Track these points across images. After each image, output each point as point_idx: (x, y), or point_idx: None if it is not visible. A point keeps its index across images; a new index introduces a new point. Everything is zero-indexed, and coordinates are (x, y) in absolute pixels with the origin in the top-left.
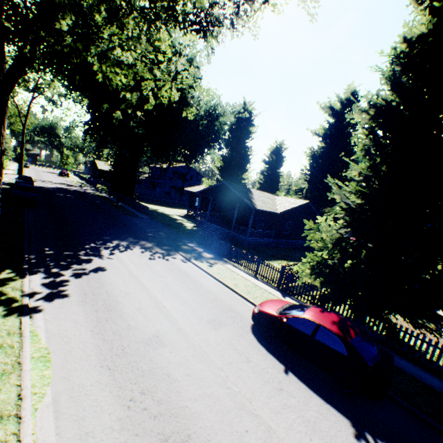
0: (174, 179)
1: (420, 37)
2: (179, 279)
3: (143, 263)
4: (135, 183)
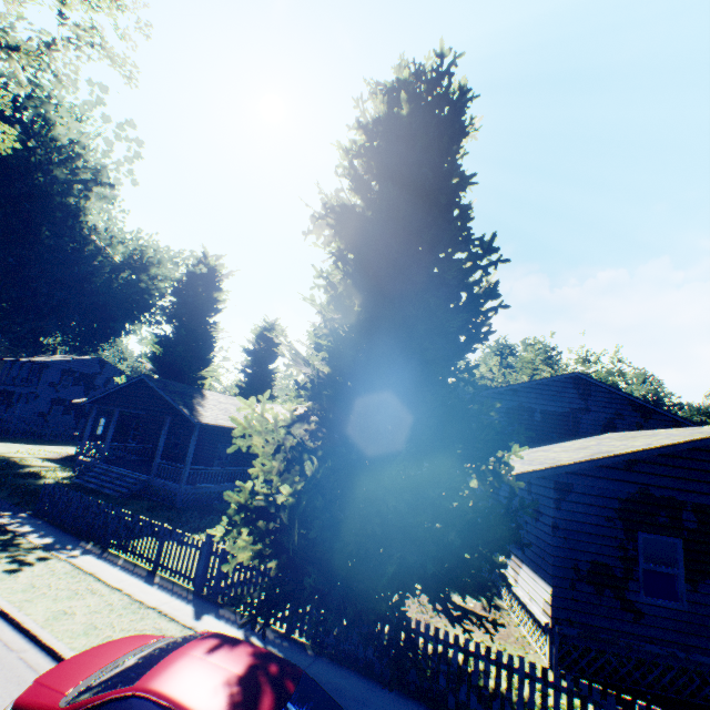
0: (68, 386)
1: (377, 122)
2: None
3: None
4: None
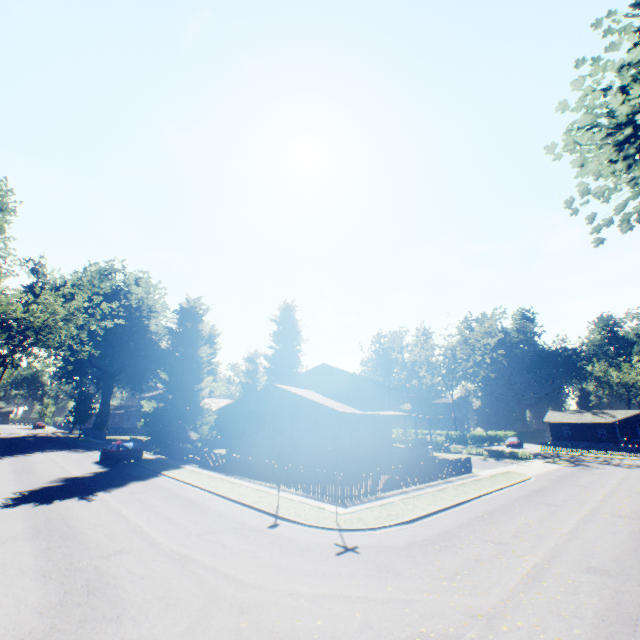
0: None
1: (173, 322)
2: (79, 455)
3: (62, 453)
4: (108, 416)
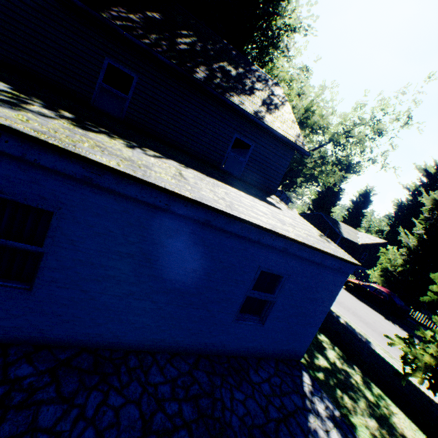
0: None
1: None
2: None
3: None
4: None
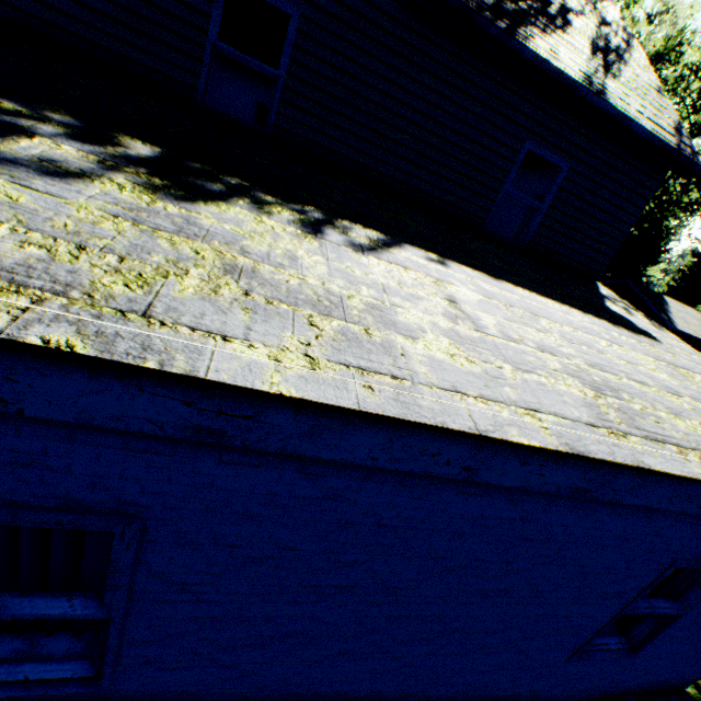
0: None
1: None
2: None
3: None
4: None
